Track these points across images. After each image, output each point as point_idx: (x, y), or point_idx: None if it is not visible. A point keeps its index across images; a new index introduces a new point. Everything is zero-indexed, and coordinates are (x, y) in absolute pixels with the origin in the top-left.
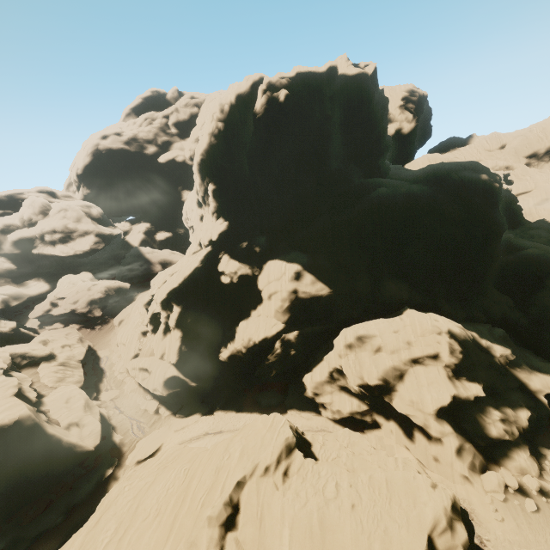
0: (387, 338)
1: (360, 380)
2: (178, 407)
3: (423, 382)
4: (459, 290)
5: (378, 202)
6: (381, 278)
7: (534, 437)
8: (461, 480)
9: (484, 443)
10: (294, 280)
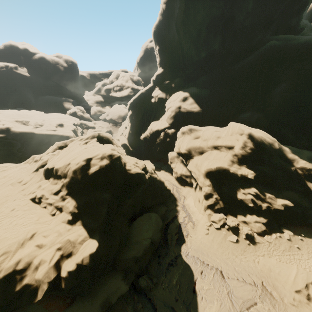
0: (206, 132)
1: (178, 149)
2: None
3: (210, 158)
4: (311, 126)
5: (264, 52)
6: (245, 109)
7: (288, 223)
8: (203, 212)
9: (230, 201)
10: (181, 101)
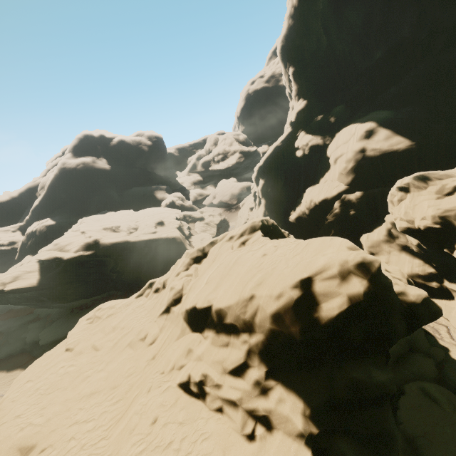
0: None
1: (409, 225)
2: None
3: None
4: None
5: None
6: None
7: None
8: None
9: None
10: (363, 139)
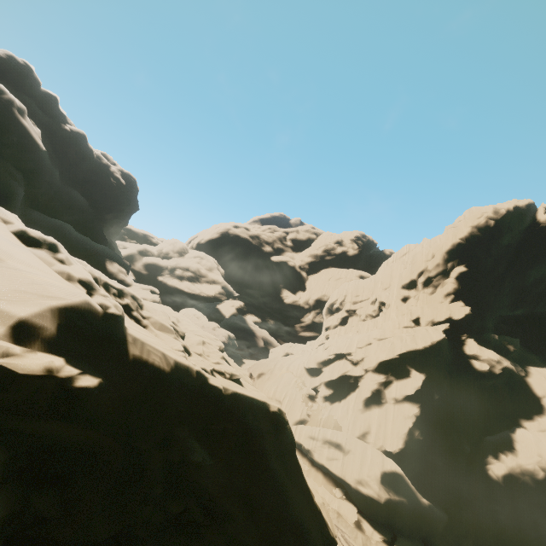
0: None
1: None
2: (390, 534)
3: None
4: None
5: None
6: None
7: None
8: None
9: None
10: None
